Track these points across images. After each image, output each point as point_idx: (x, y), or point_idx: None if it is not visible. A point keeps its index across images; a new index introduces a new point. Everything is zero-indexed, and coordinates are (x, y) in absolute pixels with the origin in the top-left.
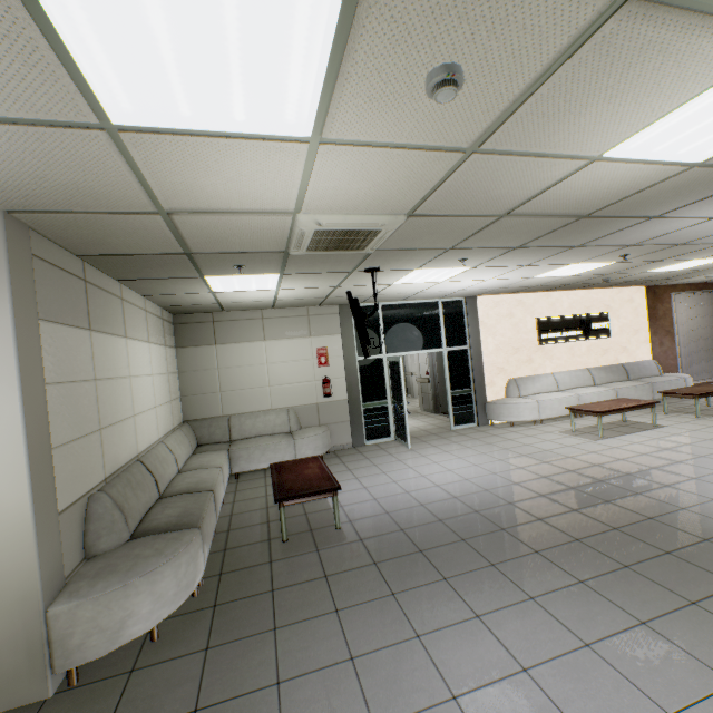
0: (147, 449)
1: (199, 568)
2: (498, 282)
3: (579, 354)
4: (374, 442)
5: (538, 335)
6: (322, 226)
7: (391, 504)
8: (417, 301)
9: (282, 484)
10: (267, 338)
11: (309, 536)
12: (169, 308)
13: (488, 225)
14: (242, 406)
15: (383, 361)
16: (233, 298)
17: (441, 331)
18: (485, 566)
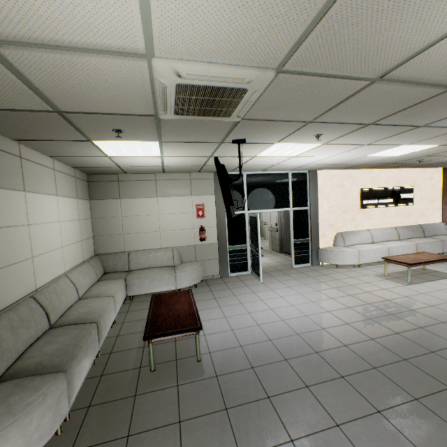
0: (49, 282)
1: (61, 412)
2: (338, 159)
3: (389, 216)
4: (236, 274)
5: (361, 201)
6: (182, 78)
7: (245, 336)
8: (272, 172)
9: (155, 318)
10: (159, 195)
11: (173, 367)
12: (81, 168)
13: (355, 93)
14: (139, 244)
15: (245, 216)
16: (128, 162)
17: (289, 195)
18: (330, 426)
